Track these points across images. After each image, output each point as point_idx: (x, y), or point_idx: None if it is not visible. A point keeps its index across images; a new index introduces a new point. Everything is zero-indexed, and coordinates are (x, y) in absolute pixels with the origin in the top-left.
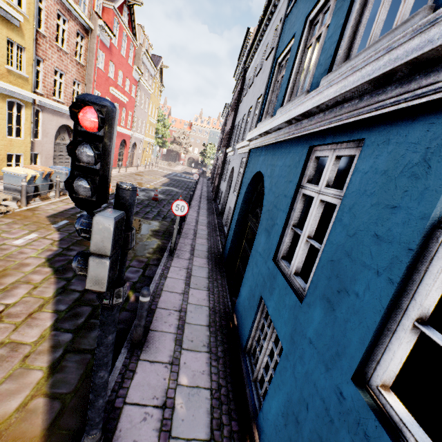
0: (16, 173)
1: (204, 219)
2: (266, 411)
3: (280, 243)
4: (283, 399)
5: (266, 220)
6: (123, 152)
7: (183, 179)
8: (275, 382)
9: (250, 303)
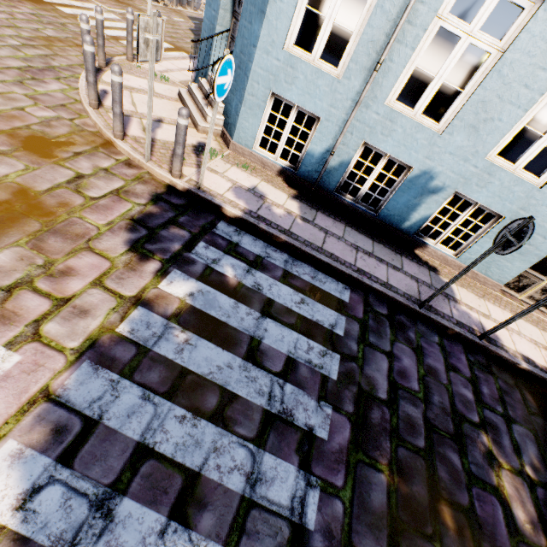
0: None
1: None
2: None
3: None
4: None
5: None
6: None
7: None
8: None
9: None
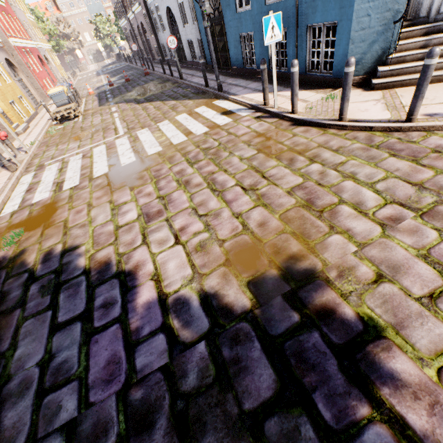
0: (58, 91)
1: (174, 68)
2: (257, 59)
3: (235, 3)
4: (258, 44)
5: (225, 1)
6: (47, 71)
7: (115, 69)
8: (255, 46)
9: (237, 47)
